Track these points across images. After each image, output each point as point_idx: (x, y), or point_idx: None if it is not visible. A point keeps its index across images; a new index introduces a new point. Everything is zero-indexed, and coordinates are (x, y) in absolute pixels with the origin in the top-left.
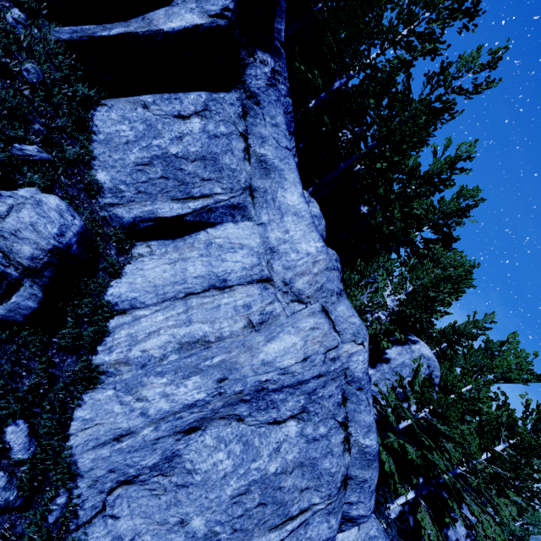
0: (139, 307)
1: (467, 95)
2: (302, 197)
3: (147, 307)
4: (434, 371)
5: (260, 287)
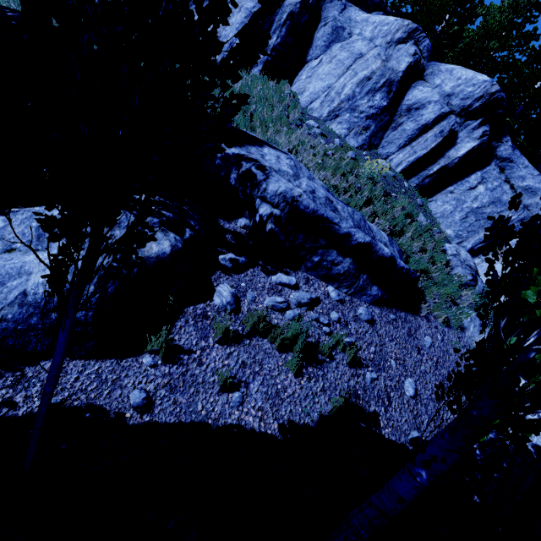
0: None
1: None
2: None
3: None
4: None
5: None
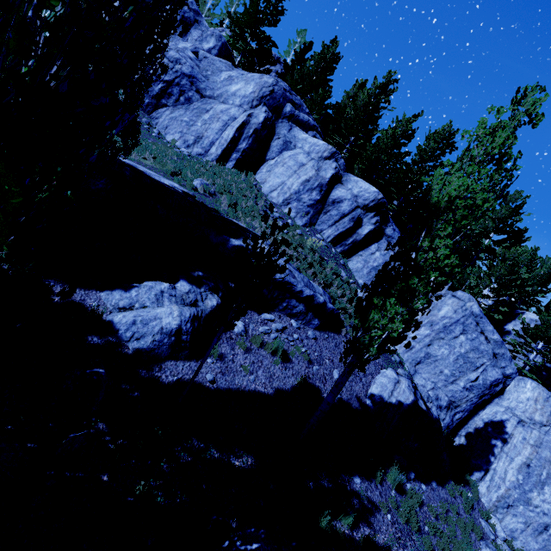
0: None
1: None
2: None
3: None
4: None
5: None
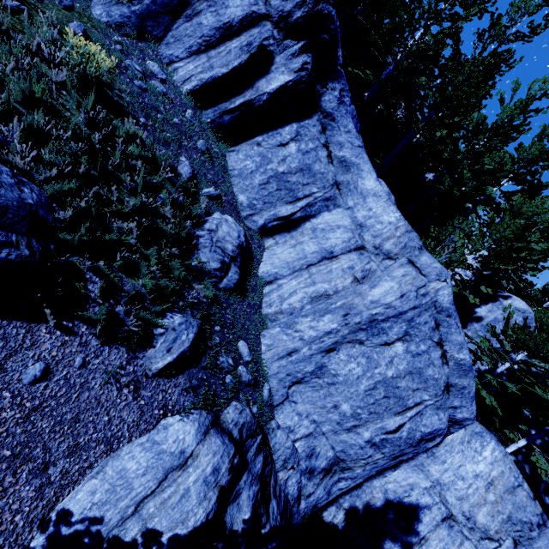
0: (280, 278)
1: (524, 40)
2: (377, 181)
3: (284, 277)
4: (532, 323)
5: (357, 254)
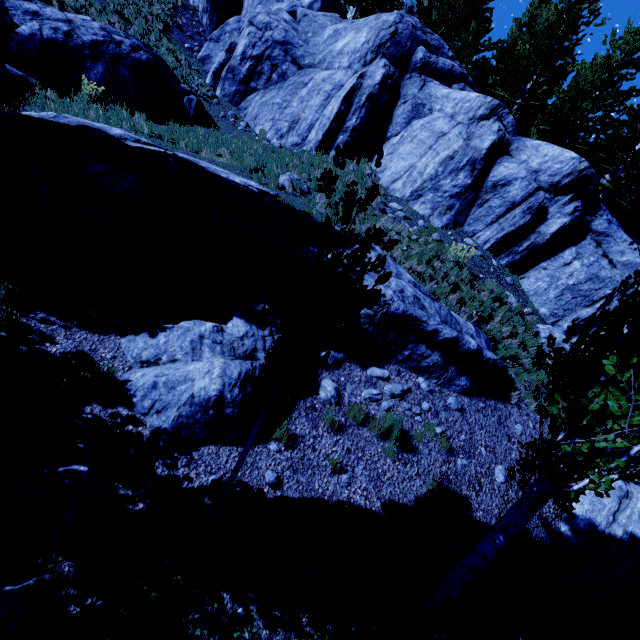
0: None
1: None
2: None
3: None
4: None
5: None
